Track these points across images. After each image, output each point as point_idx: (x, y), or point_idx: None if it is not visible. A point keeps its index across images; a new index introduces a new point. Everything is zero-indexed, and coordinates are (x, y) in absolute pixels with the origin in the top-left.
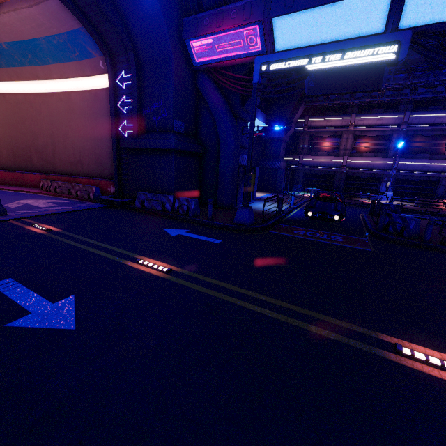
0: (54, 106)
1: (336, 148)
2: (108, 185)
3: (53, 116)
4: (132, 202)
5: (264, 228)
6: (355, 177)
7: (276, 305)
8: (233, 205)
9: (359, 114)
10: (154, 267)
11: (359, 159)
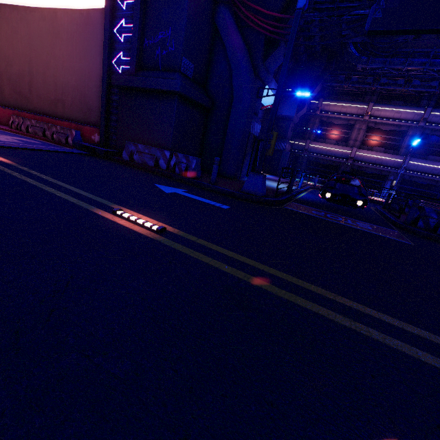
0: (35, 26)
1: (346, 138)
2: (92, 132)
3: (33, 38)
4: (119, 154)
5: (277, 202)
6: (360, 171)
7: (338, 303)
8: (237, 177)
9: (378, 104)
10: (138, 222)
11: (369, 153)
